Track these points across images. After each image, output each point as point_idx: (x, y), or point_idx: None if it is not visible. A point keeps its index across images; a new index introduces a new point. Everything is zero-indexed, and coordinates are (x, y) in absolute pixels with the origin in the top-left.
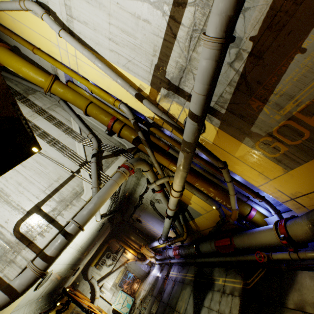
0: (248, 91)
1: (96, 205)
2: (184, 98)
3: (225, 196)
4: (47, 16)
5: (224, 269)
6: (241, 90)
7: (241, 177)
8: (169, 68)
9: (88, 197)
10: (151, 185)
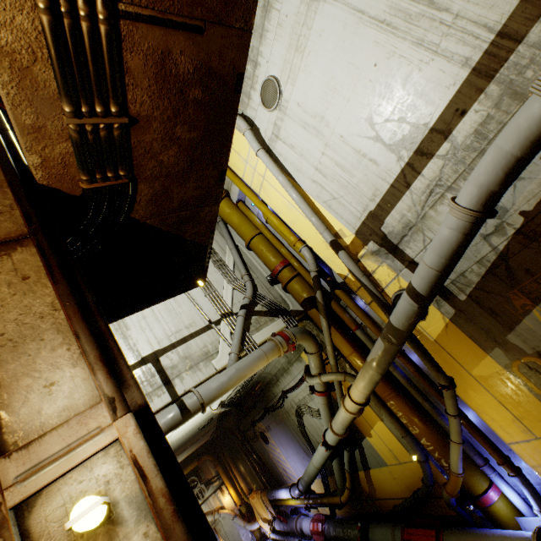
0: (508, 279)
1: (231, 380)
2: (402, 263)
3: (441, 443)
4: (250, 133)
5: None
6: (497, 274)
7: (478, 414)
8: (389, 220)
9: (221, 364)
10: (312, 379)
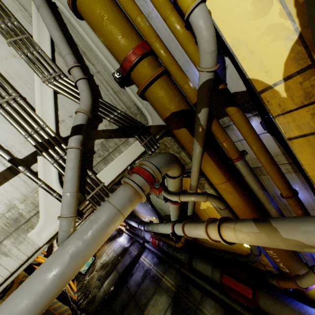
0: None
1: (63, 279)
2: None
3: (286, 255)
4: None
5: (226, 312)
6: None
7: None
8: None
9: (47, 235)
10: (170, 197)
